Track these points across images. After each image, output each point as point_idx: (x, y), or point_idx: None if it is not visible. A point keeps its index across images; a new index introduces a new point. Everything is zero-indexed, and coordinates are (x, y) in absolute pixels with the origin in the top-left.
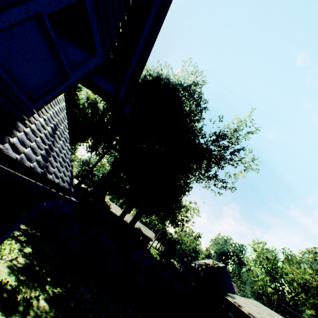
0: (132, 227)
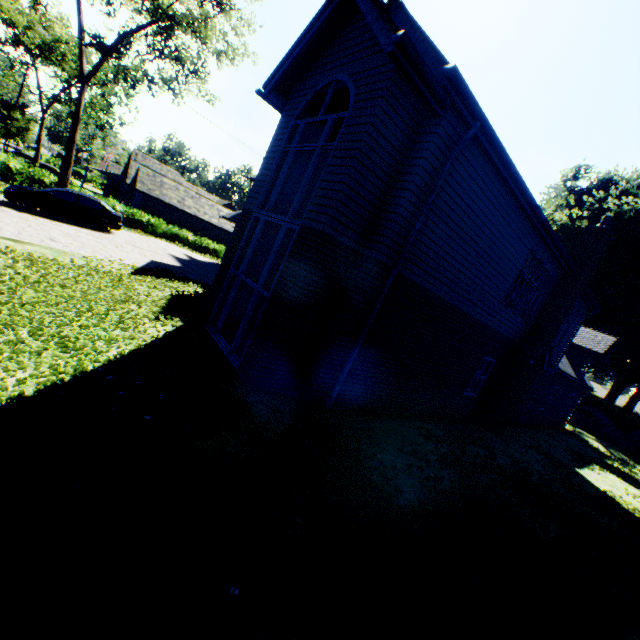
0: (631, 409)
